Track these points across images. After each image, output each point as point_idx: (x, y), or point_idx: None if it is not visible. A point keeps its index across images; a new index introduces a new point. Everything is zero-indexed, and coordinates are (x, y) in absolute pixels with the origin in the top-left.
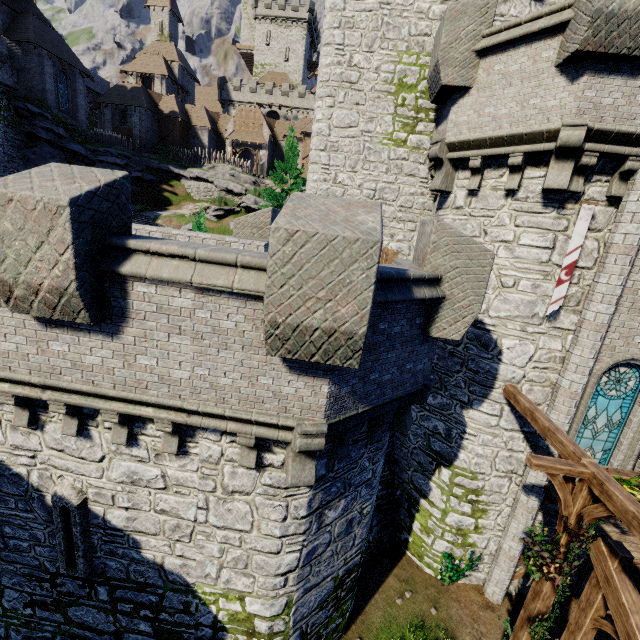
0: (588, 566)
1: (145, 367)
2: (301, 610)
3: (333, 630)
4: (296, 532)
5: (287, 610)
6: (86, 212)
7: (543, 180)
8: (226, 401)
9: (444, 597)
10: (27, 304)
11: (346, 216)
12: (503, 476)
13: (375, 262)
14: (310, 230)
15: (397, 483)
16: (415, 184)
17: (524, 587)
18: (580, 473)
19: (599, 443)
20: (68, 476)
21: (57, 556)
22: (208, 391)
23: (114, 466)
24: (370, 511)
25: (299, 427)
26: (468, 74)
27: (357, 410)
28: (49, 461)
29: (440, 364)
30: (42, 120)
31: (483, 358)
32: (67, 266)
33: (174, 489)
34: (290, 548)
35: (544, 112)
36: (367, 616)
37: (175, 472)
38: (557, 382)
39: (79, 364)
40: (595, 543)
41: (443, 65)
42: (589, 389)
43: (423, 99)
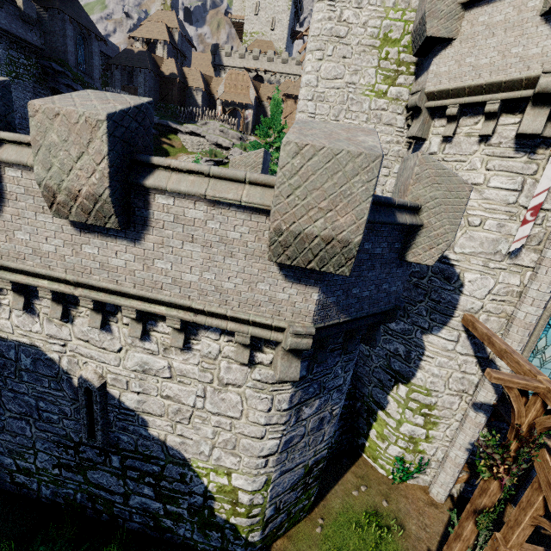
0: (525, 477)
1: (161, 270)
2: (277, 488)
3: (300, 509)
4: (278, 422)
5: (266, 487)
6: (119, 128)
7: (517, 126)
8: (228, 303)
9: (394, 493)
10: (67, 209)
11: (348, 136)
12: (455, 394)
13: (375, 175)
14: (318, 144)
15: (358, 396)
16: (392, 133)
17: (465, 491)
18: (536, 387)
19: (546, 371)
20: (91, 363)
21: (80, 428)
22: (213, 293)
23: (129, 356)
24: (338, 413)
25: (291, 327)
26: (452, 26)
27: (339, 319)
28: (77, 349)
29: (404, 294)
30: (64, 77)
31: (445, 290)
32: (102, 175)
33: (178, 379)
34: (272, 435)
35: (525, 60)
36: (328, 502)
37: (179, 364)
38: (513, 314)
39: (106, 265)
40: (540, 453)
41: (429, 17)
42: (542, 321)
43: (405, 53)
